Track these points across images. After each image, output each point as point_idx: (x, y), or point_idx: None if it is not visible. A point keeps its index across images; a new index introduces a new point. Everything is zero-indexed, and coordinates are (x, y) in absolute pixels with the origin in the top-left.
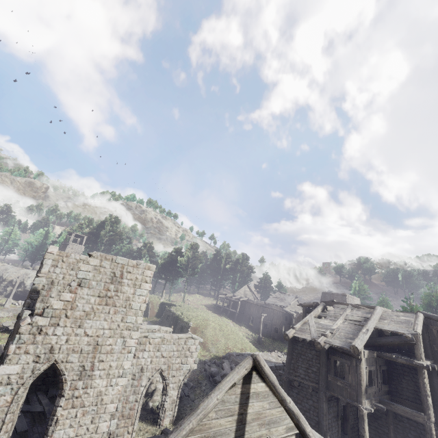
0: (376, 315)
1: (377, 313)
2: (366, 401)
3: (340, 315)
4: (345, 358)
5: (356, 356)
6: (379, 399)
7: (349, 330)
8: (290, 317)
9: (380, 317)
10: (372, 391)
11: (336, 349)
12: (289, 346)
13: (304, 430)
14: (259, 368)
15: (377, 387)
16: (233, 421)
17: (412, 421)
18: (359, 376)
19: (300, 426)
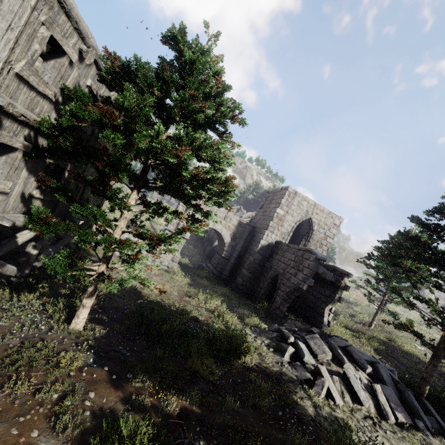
0: None
1: None
2: None
3: None
4: None
5: None
6: None
7: None
8: None
9: None
10: None
11: None
12: None
13: None
14: None
15: None
16: None
17: None
18: None
19: None
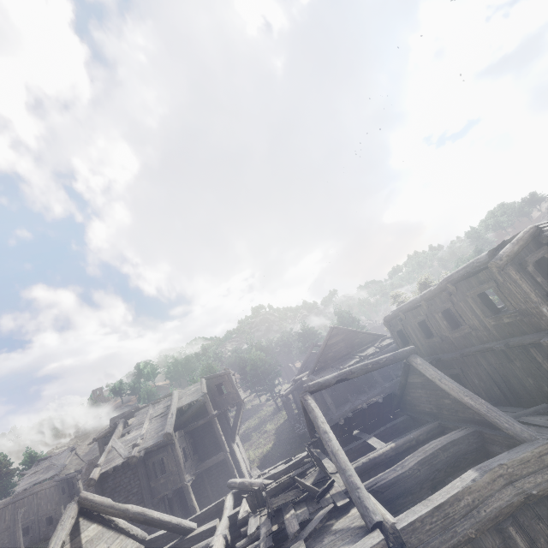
0: (175, 398)
1: (175, 396)
2: (187, 475)
3: (145, 419)
4: (161, 452)
5: (170, 442)
6: (195, 468)
7: (158, 425)
8: (70, 484)
9: (179, 398)
10: (189, 465)
11: (151, 450)
12: (97, 492)
13: (153, 517)
14: (88, 505)
15: (191, 459)
16: None
17: (219, 467)
18: (177, 457)
19: (149, 518)
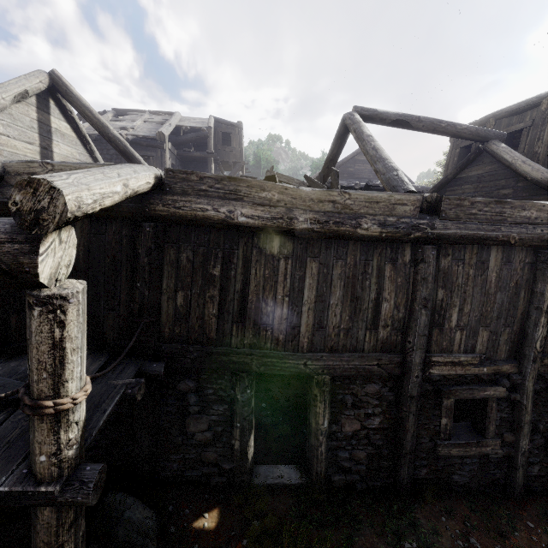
0: (176, 116)
1: (177, 115)
2: None
3: (139, 119)
4: (150, 151)
5: (161, 146)
6: None
7: (152, 127)
8: None
9: (180, 120)
10: None
11: (140, 143)
12: None
13: (134, 154)
14: (61, 88)
15: None
16: (35, 152)
17: None
18: (165, 164)
19: (129, 152)
